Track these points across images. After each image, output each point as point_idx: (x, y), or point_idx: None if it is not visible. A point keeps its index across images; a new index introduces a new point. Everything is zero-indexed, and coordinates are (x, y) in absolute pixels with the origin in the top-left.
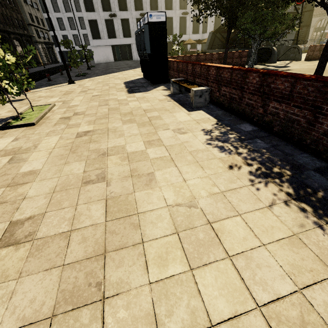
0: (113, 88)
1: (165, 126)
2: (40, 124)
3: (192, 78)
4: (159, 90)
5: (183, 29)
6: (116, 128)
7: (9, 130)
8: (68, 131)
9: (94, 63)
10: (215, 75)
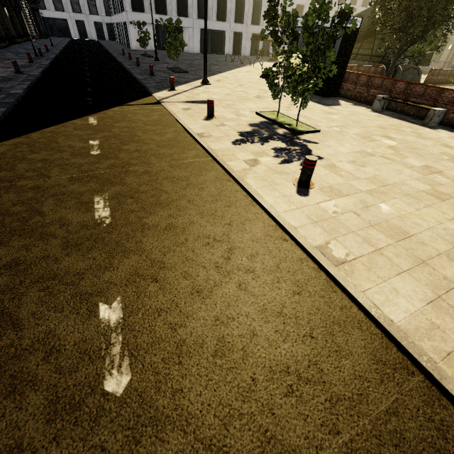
0: (286, 97)
1: (442, 140)
2: (323, 132)
3: (403, 97)
4: (352, 106)
5: (256, 18)
6: (407, 140)
7: (307, 135)
8: (371, 140)
9: (128, 48)
10: (453, 98)
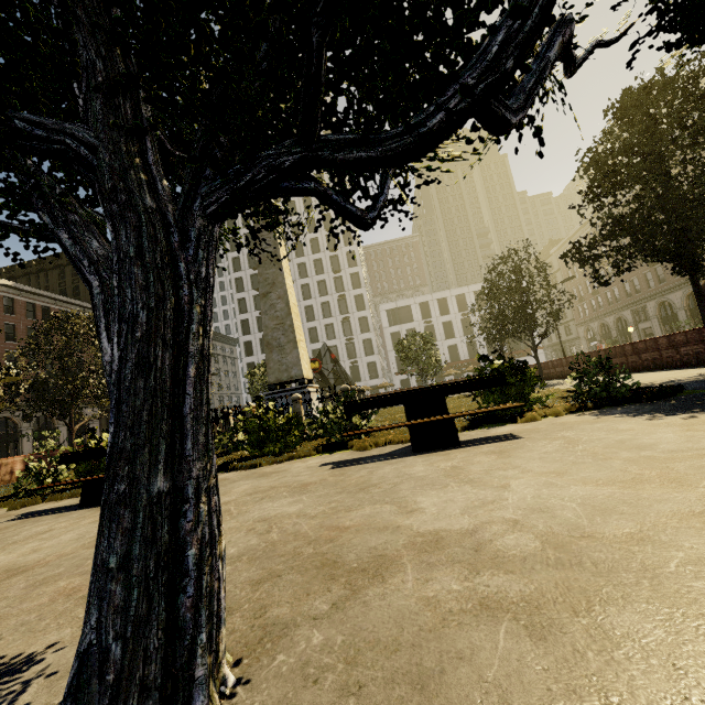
0: None
1: None
2: None
3: None
4: None
5: (358, 377)
6: None
7: None
8: None
9: None
10: None
